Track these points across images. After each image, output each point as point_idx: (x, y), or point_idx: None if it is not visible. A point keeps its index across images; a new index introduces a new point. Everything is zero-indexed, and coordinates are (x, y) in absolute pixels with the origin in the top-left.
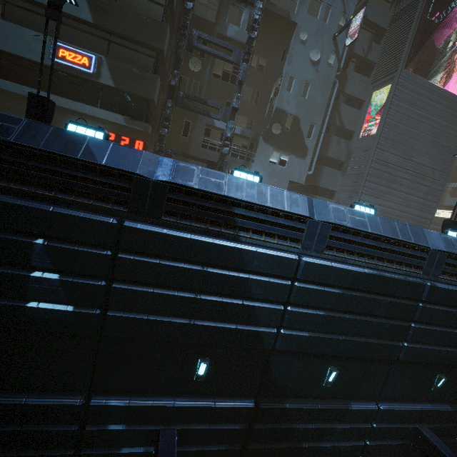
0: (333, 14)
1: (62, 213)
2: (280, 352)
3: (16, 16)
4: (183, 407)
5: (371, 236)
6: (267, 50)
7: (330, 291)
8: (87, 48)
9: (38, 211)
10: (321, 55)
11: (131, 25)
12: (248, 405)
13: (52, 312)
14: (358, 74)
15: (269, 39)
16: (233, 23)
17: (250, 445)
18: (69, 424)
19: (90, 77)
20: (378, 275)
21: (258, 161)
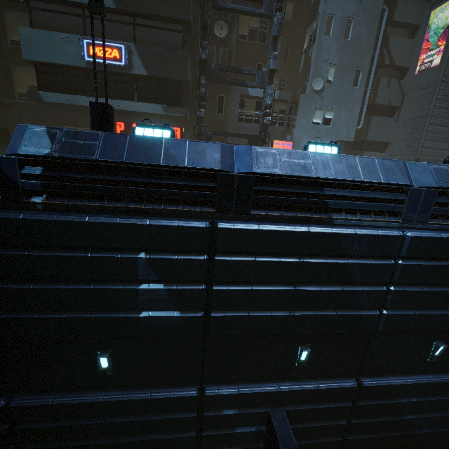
0: None
1: (159, 225)
2: (381, 332)
3: (42, 21)
4: (288, 391)
5: None
6: None
7: (439, 265)
8: (114, 38)
9: (137, 227)
10: None
11: None
12: (350, 384)
13: (162, 319)
14: None
15: None
16: None
17: (354, 420)
18: (189, 411)
19: (123, 70)
20: None
21: (299, 125)
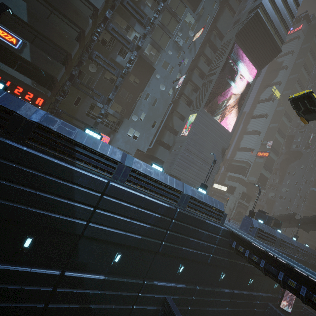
0: (174, 72)
1: None
2: (87, 238)
3: None
4: (4, 269)
5: (153, 179)
6: (141, 75)
7: (123, 204)
8: (18, 34)
9: None
10: (166, 88)
11: (54, 34)
12: (56, 272)
13: None
14: (184, 104)
15: (142, 71)
16: (121, 56)
17: (51, 304)
18: None
19: (14, 50)
20: (152, 200)
21: (120, 132)
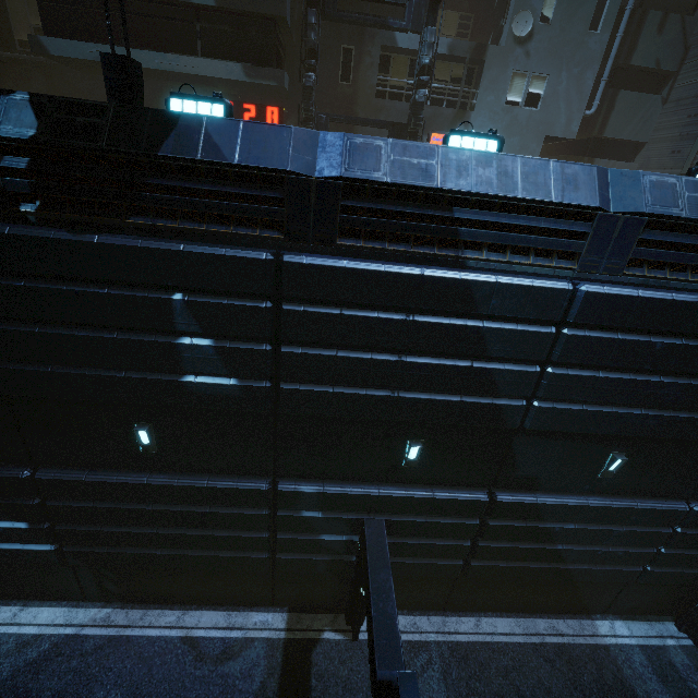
0: None
1: (197, 253)
2: (530, 432)
3: None
4: (390, 497)
5: None
6: None
7: (628, 340)
8: None
9: (167, 254)
10: None
11: None
12: (479, 497)
13: (214, 387)
14: None
15: None
16: None
17: (482, 543)
18: (259, 508)
19: None
20: None
21: (482, 105)
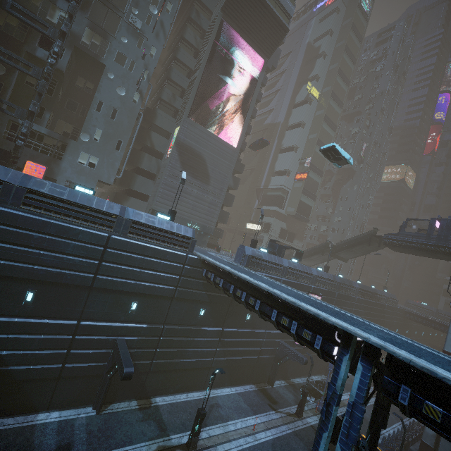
0: (137, 68)
1: None
2: None
3: None
4: None
5: (66, 202)
6: (94, 77)
7: (20, 232)
8: None
9: None
10: (127, 92)
11: None
12: None
13: None
14: (165, 114)
15: (92, 70)
16: (44, 48)
17: None
18: None
19: None
20: (65, 225)
21: (66, 159)
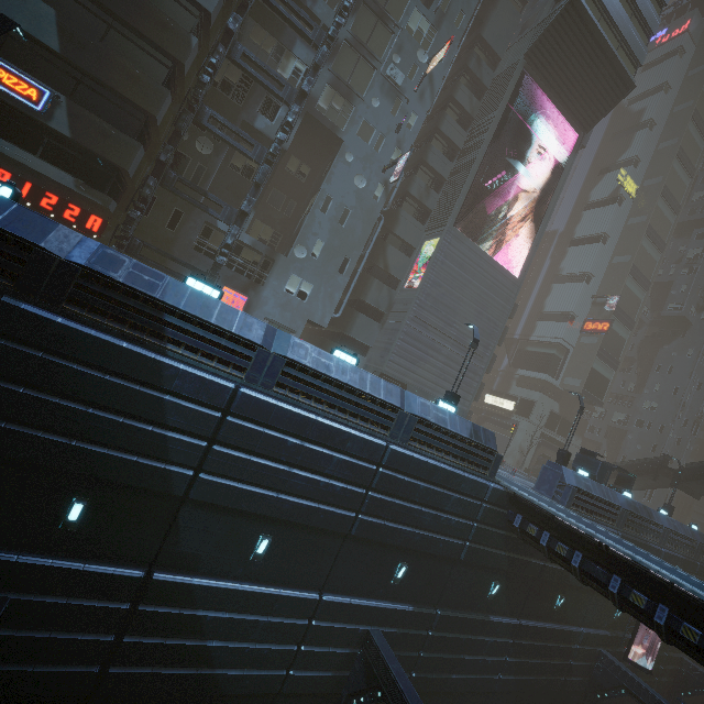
0: (387, 146)
1: None
2: (196, 505)
3: None
4: (30, 564)
5: (334, 382)
6: (313, 158)
7: (270, 434)
8: (42, 78)
9: None
10: (368, 184)
11: (117, 74)
12: (135, 573)
13: None
14: (411, 217)
15: (315, 147)
16: (266, 115)
17: (129, 637)
18: None
19: (35, 115)
20: (332, 425)
21: (269, 285)
